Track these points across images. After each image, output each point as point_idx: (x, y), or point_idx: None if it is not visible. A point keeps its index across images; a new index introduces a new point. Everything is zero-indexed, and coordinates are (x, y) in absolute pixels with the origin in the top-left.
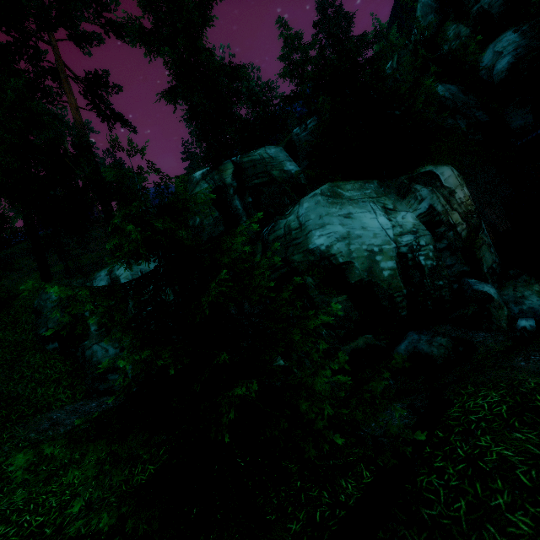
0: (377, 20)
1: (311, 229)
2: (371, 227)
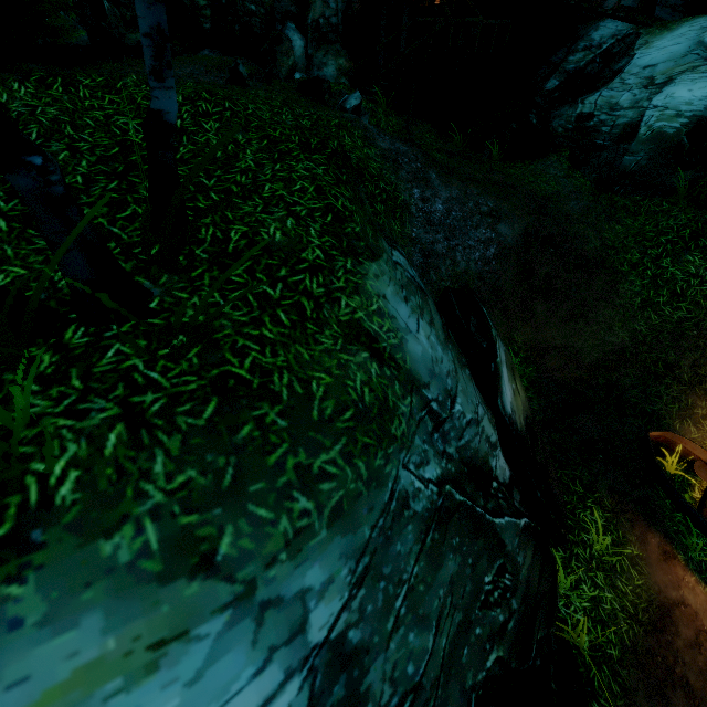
0: None
1: None
2: None
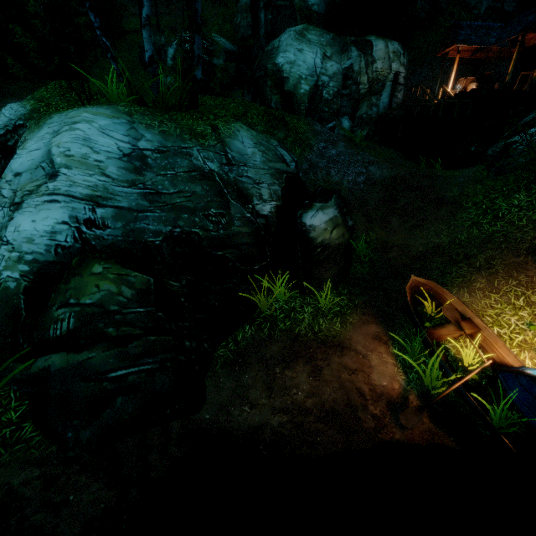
0: None
1: (280, 51)
2: (308, 63)
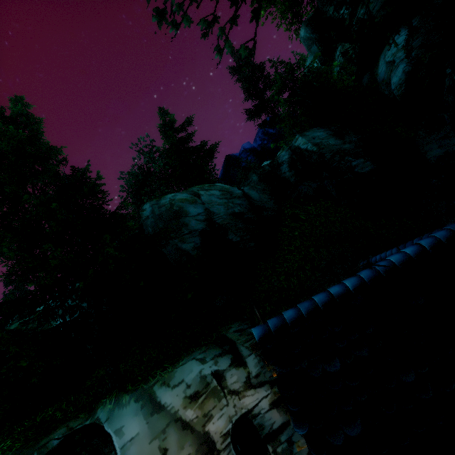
0: (299, 55)
1: None
2: None
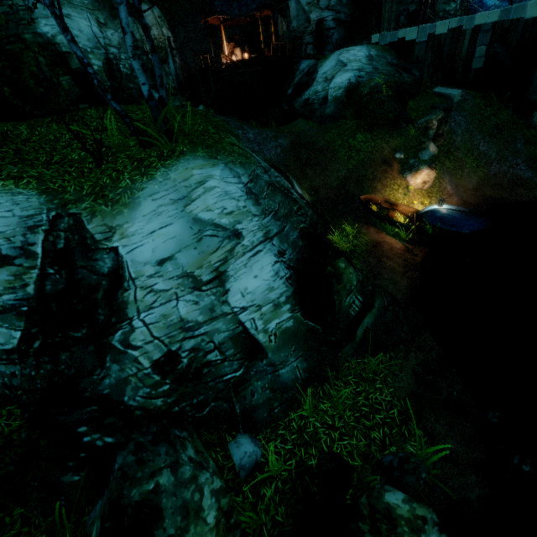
0: None
1: (38, 16)
2: (86, 32)
